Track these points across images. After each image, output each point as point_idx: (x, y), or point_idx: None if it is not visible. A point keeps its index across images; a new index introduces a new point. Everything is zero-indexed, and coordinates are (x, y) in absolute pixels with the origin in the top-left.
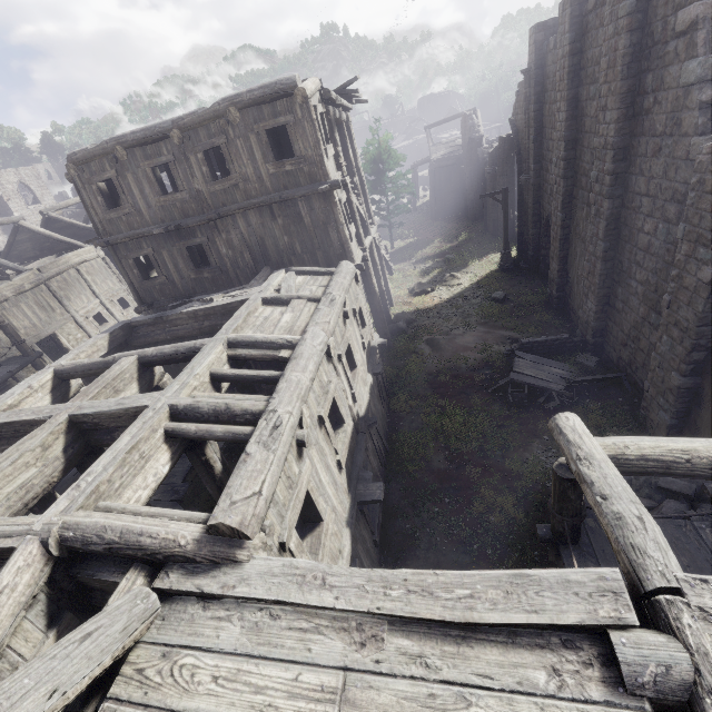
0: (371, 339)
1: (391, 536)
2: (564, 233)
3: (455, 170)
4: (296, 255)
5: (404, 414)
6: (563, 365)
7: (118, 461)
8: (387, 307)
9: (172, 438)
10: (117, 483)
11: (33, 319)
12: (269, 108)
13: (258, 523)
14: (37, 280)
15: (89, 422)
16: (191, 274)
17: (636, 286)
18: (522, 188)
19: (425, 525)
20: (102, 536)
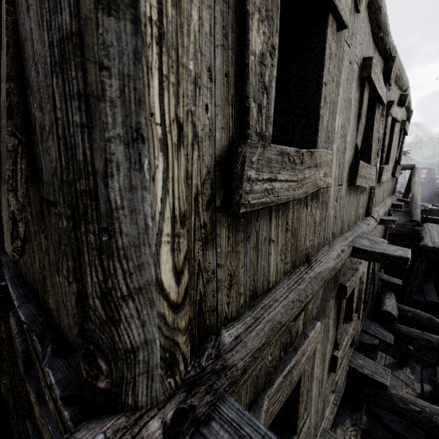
0: None
1: None
2: None
3: None
4: None
5: None
6: None
7: None
8: None
9: None
10: None
11: None
12: None
13: None
14: None
15: None
16: None
17: None
18: None
19: None
20: None
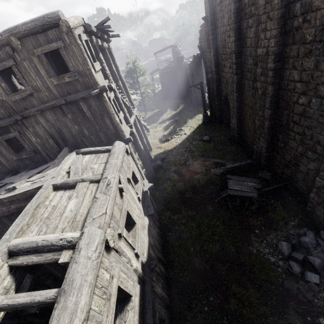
0: (143, 186)
1: None
2: (238, 104)
3: (172, 74)
4: (85, 136)
5: (170, 226)
6: (253, 179)
7: None
8: (149, 153)
9: None
10: None
11: None
12: (43, 36)
13: None
14: None
15: None
16: (13, 157)
17: (294, 135)
18: (208, 81)
19: None
20: None
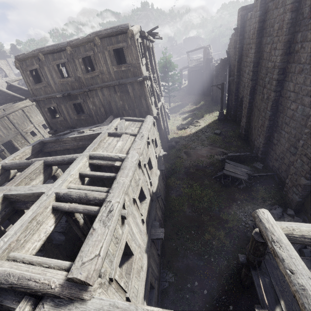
0: (159, 152)
1: (165, 249)
2: (250, 105)
3: (199, 72)
4: (125, 110)
5: (173, 187)
6: (247, 167)
7: (23, 228)
8: (167, 135)
9: (56, 210)
10: (22, 240)
11: (0, 133)
12: (115, 38)
13: (97, 274)
14: (2, 115)
15: (14, 198)
16: (75, 116)
17: (284, 134)
18: (230, 83)
19: (182, 244)
20: (7, 280)
